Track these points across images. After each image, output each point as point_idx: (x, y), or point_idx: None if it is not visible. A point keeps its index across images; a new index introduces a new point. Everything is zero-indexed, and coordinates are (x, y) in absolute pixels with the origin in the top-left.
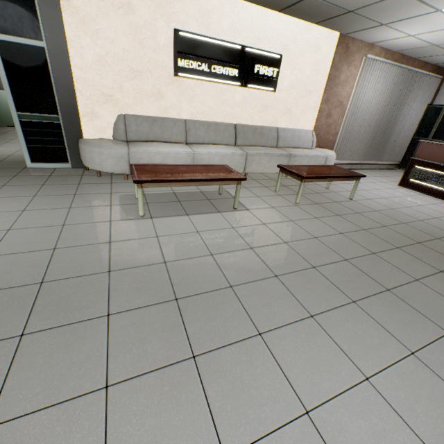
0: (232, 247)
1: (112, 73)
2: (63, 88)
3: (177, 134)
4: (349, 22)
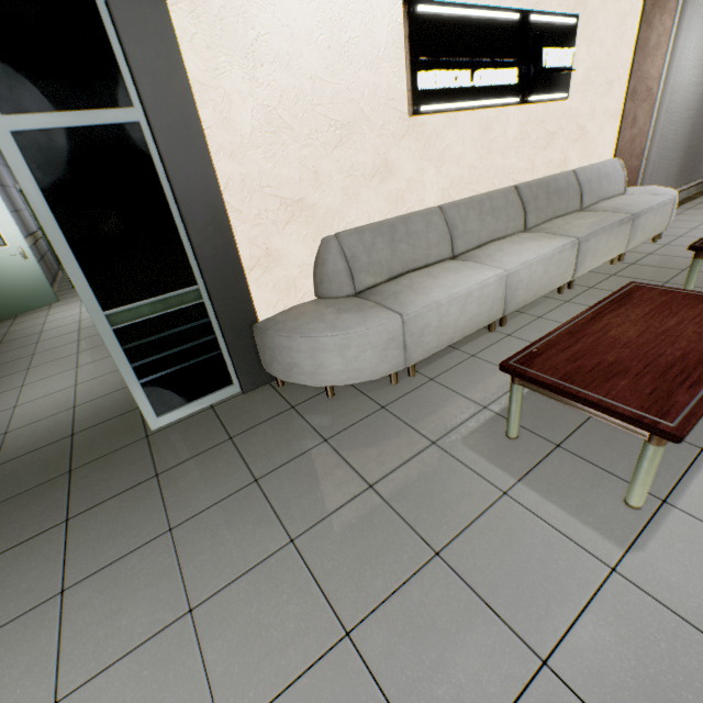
0: None
1: (295, 144)
2: (201, 216)
3: (436, 244)
4: None
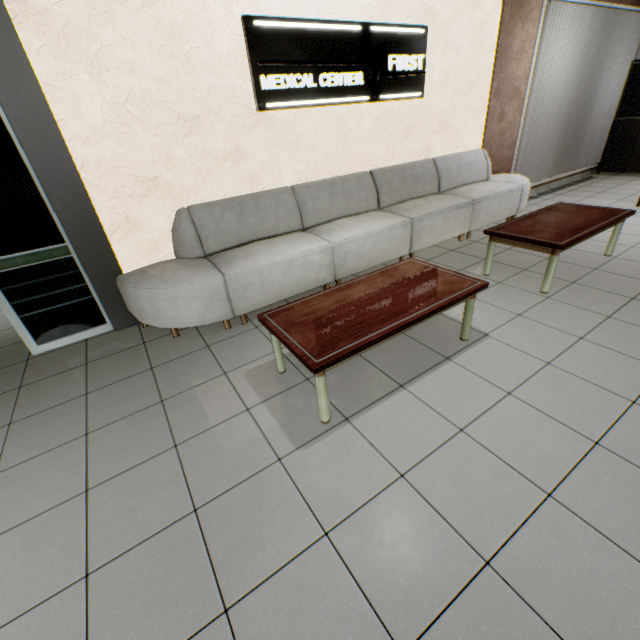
0: (562, 453)
1: (146, 133)
2: (60, 189)
3: (285, 218)
4: None
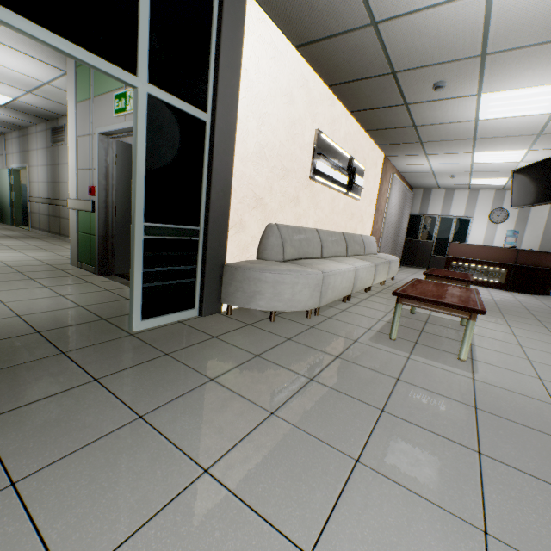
0: None
1: (267, 169)
2: (220, 184)
3: (316, 248)
4: (406, 149)
